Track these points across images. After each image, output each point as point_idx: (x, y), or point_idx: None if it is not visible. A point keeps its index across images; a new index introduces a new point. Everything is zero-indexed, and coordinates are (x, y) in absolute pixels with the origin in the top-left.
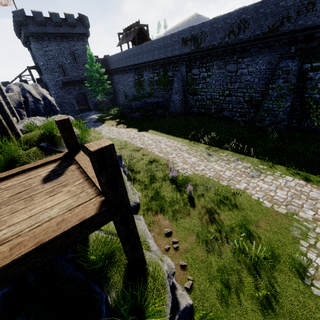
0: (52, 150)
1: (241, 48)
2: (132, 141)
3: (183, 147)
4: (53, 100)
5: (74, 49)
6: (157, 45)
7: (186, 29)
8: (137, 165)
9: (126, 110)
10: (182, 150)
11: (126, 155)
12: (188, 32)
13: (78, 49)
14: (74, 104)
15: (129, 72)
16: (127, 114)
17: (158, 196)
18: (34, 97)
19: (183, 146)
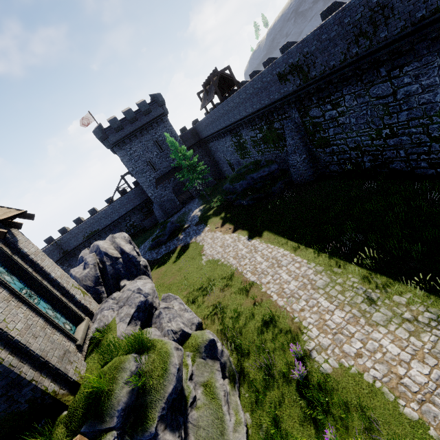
0: (97, 431)
1: (390, 52)
2: (240, 266)
3: (317, 277)
4: (132, 250)
5: (157, 136)
6: (245, 94)
7: (278, 59)
8: (244, 333)
9: (231, 196)
10: (316, 288)
11: (230, 306)
12: (283, 62)
13: (160, 135)
14: (173, 198)
15: (223, 136)
16: (233, 202)
17: (276, 434)
18: (111, 258)
19: (318, 274)
